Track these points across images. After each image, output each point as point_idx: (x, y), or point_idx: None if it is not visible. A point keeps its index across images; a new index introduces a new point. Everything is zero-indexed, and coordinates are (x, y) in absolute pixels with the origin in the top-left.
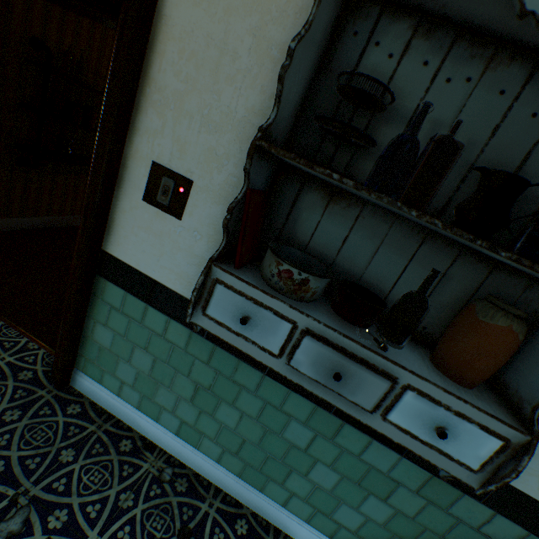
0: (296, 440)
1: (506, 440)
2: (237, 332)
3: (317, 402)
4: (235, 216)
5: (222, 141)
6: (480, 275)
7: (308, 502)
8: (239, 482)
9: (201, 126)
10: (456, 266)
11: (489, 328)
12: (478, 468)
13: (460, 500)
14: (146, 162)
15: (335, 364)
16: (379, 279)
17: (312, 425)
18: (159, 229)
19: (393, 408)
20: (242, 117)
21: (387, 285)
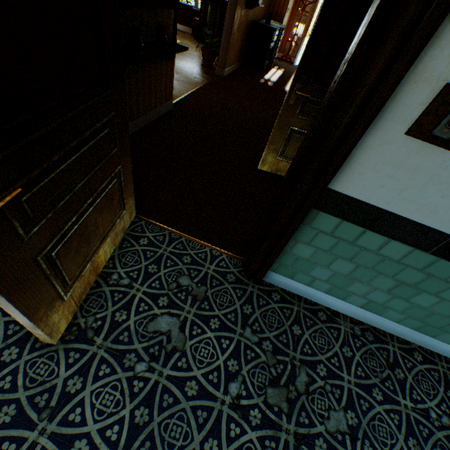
0: None
1: None
2: None
3: None
4: None
5: None
6: None
7: None
8: (412, 332)
9: None
10: None
11: None
12: None
13: None
14: (432, 85)
15: None
16: None
17: None
18: (415, 164)
19: None
20: None
21: None
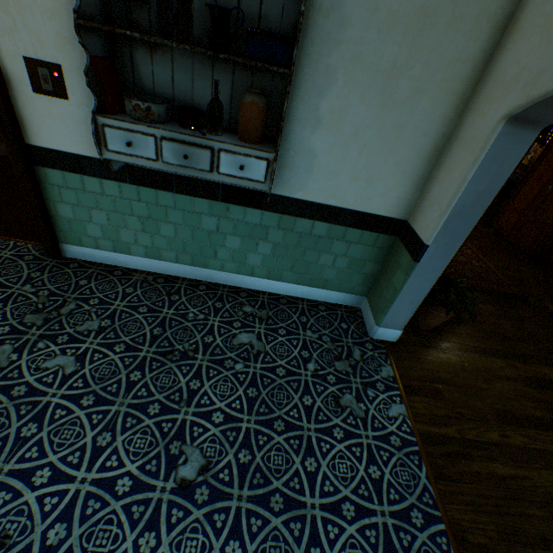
0: (210, 228)
1: (268, 160)
2: (131, 154)
3: (210, 199)
4: (93, 79)
5: (64, 24)
6: (250, 79)
7: (233, 262)
8: (194, 269)
9: (43, 16)
10: (237, 77)
11: (246, 105)
12: (265, 181)
13: (298, 223)
14: (18, 59)
15: (183, 151)
16: (203, 100)
17: (214, 214)
18: (58, 113)
19: (220, 166)
20: (67, 0)
21: (209, 103)
